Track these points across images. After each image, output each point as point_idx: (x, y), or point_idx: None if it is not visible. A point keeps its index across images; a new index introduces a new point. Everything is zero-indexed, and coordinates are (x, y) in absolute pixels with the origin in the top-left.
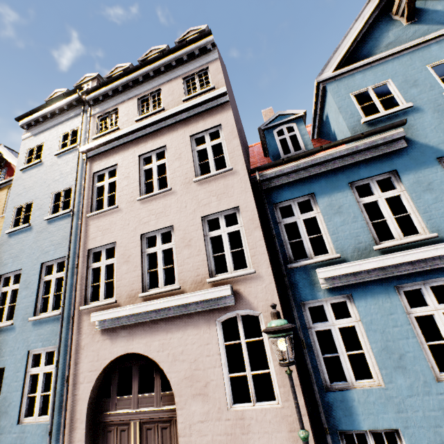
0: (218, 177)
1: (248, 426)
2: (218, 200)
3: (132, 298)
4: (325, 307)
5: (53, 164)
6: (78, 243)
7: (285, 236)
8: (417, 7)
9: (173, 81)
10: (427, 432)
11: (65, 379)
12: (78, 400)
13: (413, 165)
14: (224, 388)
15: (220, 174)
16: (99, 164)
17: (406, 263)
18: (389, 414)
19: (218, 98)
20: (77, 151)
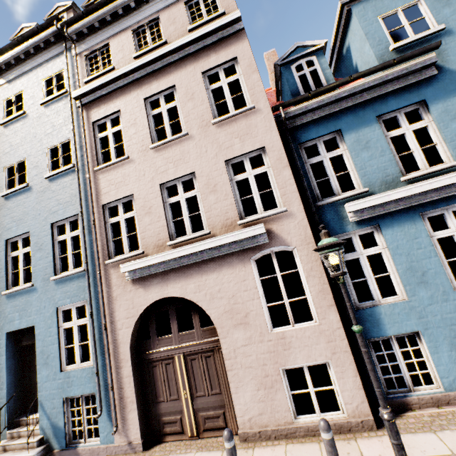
0: (239, 118)
1: (289, 343)
2: (241, 142)
3: (160, 248)
4: (354, 239)
5: (41, 115)
6: (89, 199)
7: (312, 176)
8: None
9: (173, 7)
10: (444, 330)
11: (102, 328)
12: (120, 344)
13: (442, 94)
14: (264, 316)
15: (241, 114)
16: (98, 111)
17: (432, 191)
18: (412, 321)
19: (231, 25)
20: (67, 98)
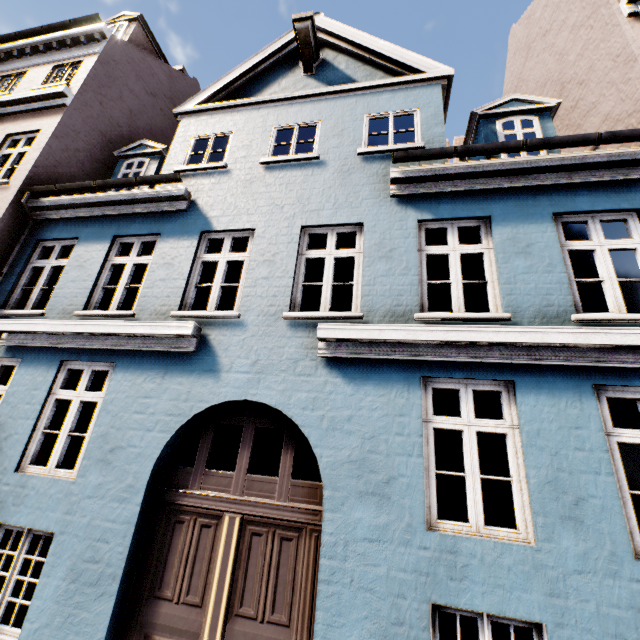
0: None
1: None
2: None
3: None
4: None
5: None
6: None
7: (24, 280)
8: (327, 60)
9: (45, 66)
10: None
11: None
12: None
13: (178, 233)
14: None
15: None
16: None
17: (83, 337)
18: None
19: (58, 98)
20: None
